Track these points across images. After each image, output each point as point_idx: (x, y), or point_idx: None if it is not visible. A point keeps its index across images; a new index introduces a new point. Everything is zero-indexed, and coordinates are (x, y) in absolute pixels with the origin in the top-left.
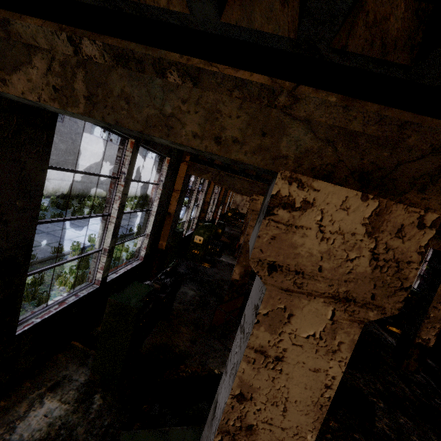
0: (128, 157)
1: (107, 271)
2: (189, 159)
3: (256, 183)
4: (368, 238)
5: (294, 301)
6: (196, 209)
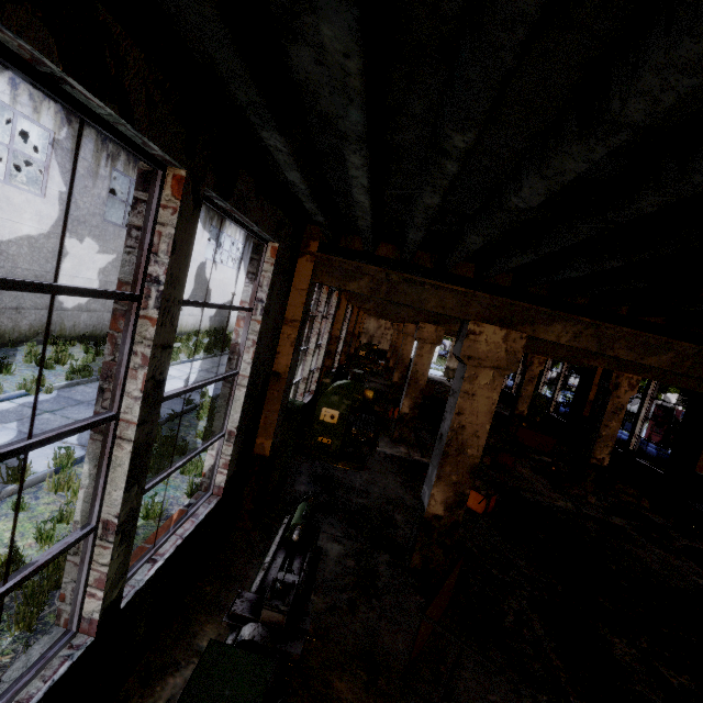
0: (167, 227)
1: (118, 581)
2: (317, 248)
3: (475, 296)
4: None
5: None
6: (317, 352)
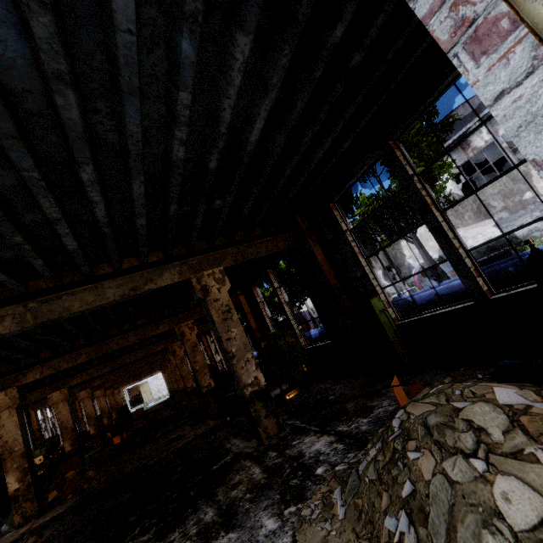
0: None
1: None
2: None
3: (45, 389)
4: (7, 396)
5: (0, 414)
6: None
